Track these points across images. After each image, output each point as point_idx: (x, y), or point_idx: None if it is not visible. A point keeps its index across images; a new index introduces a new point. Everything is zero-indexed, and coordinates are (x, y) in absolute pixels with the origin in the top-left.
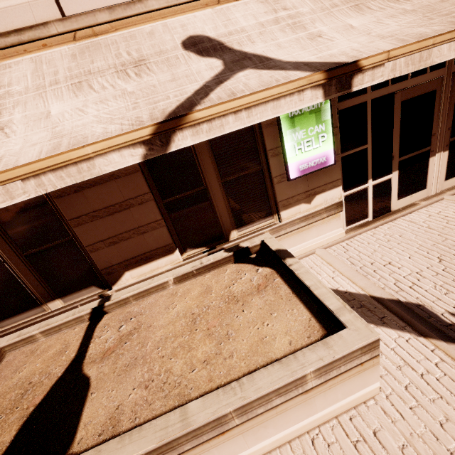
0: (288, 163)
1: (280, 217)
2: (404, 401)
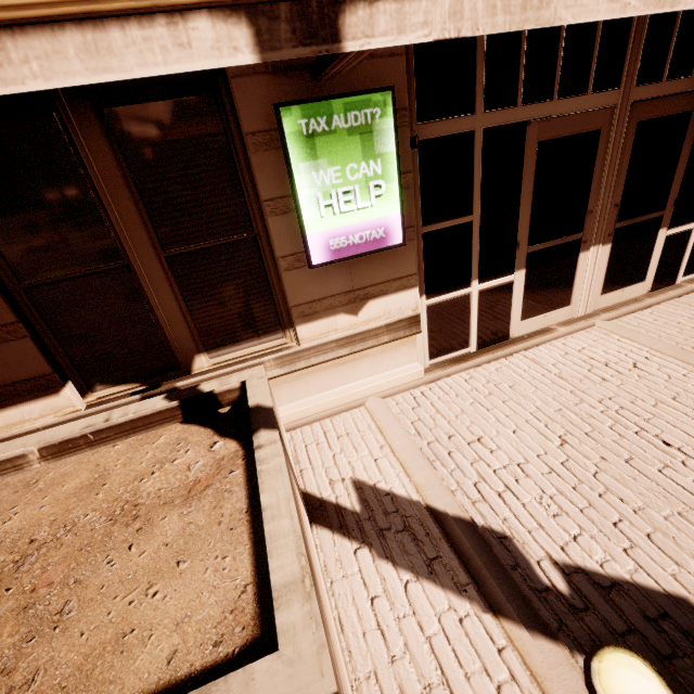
0: (307, 231)
1: (296, 337)
2: None
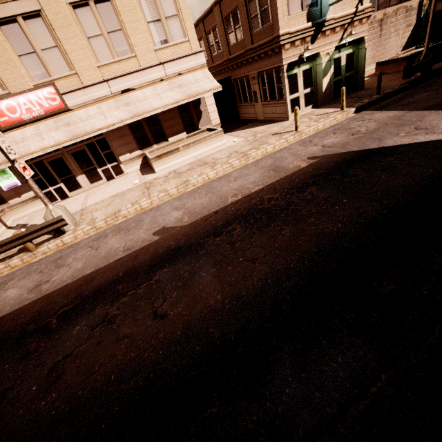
0: (1, 186)
1: (9, 203)
2: None
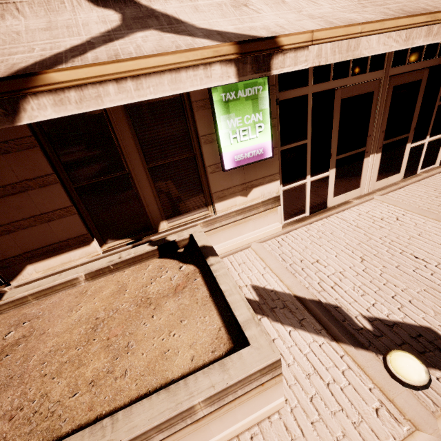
0: (223, 152)
1: (215, 209)
2: (307, 414)
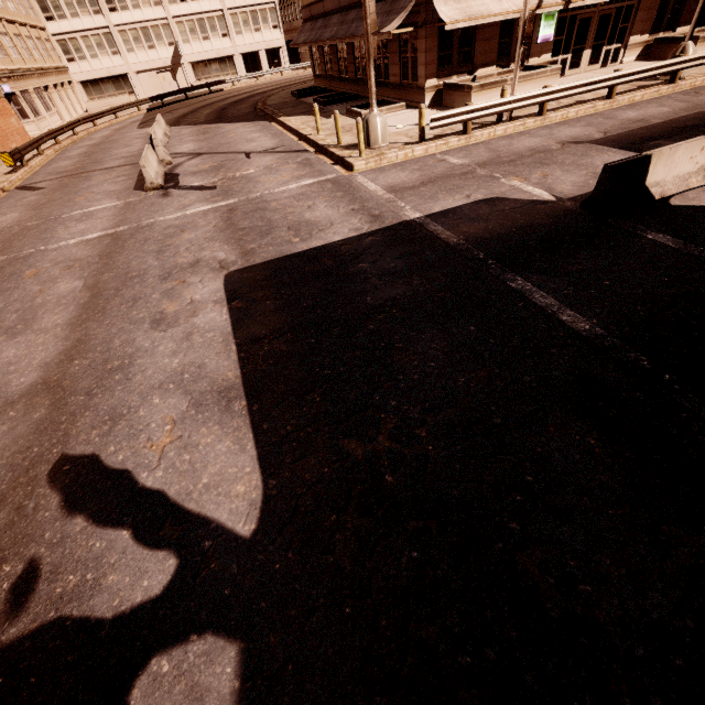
0: (539, 35)
1: (528, 62)
2: None
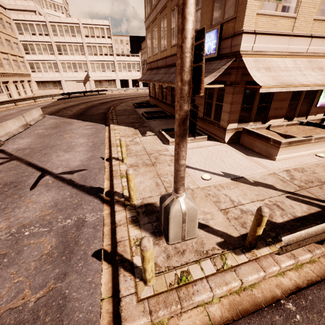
0: (319, 101)
1: (307, 118)
2: None
